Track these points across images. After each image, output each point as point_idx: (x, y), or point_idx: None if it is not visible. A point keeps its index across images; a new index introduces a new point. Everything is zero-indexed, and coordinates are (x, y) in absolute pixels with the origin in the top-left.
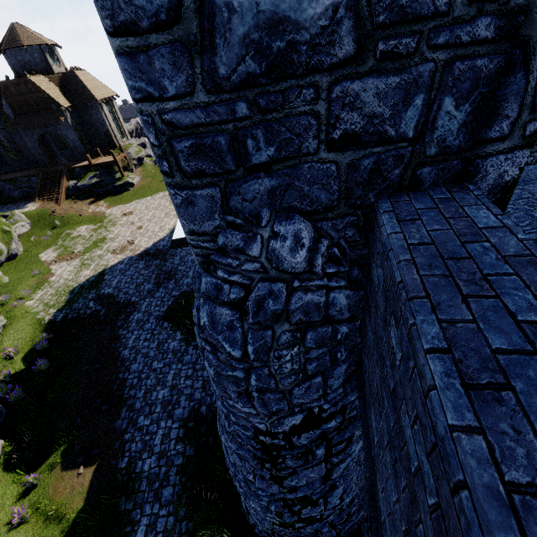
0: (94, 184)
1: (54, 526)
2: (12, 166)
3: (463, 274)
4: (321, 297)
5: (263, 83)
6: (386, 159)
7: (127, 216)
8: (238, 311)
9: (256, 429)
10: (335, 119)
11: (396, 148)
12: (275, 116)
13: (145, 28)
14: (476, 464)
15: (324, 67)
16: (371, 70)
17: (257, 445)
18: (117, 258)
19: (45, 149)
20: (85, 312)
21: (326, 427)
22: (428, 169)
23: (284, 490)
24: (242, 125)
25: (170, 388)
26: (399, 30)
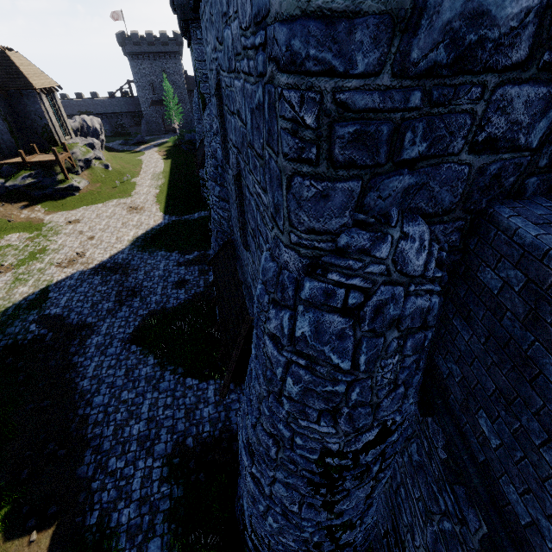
0: (28, 185)
1: None
2: None
3: None
4: (427, 302)
5: (444, 75)
6: (508, 166)
7: (73, 224)
8: (351, 318)
9: (322, 451)
10: (485, 121)
11: (519, 157)
12: (440, 110)
13: None
14: None
15: (497, 68)
16: (530, 78)
17: (318, 469)
18: (65, 273)
19: None
20: (24, 337)
21: (391, 440)
22: (534, 179)
23: (331, 516)
24: (408, 116)
25: (147, 421)
26: None
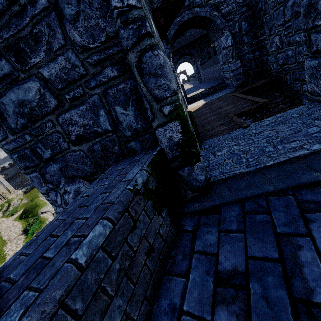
0: None
1: None
2: None
3: (70, 218)
4: None
5: (30, 126)
6: (106, 143)
7: None
8: None
9: None
10: (68, 131)
11: (107, 137)
12: (42, 137)
13: None
14: None
15: (49, 112)
16: (70, 107)
17: None
18: None
19: None
20: None
21: None
22: (133, 143)
23: None
24: (31, 144)
25: None
26: (71, 88)
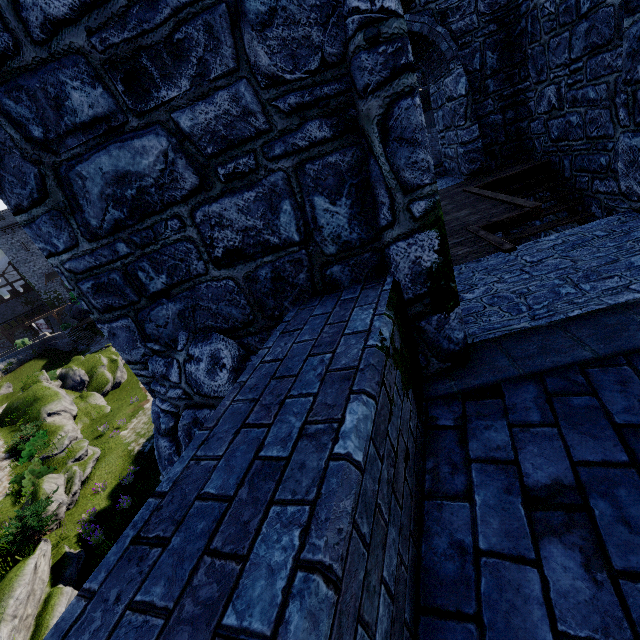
0: None
1: None
2: None
3: (269, 397)
4: None
5: (132, 224)
6: (283, 265)
7: None
8: (175, 443)
9: None
10: (210, 240)
11: (288, 254)
12: (154, 248)
13: (27, 207)
14: (49, 636)
15: (178, 200)
16: (223, 192)
17: None
18: None
19: None
20: None
21: None
22: (338, 267)
23: None
24: (128, 261)
25: None
26: (232, 154)
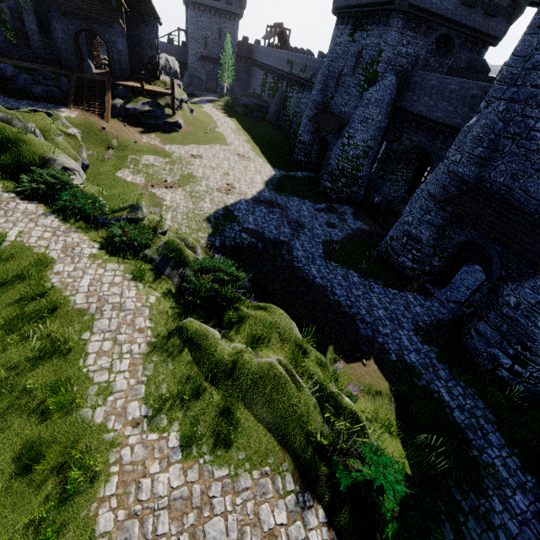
0: (145, 111)
1: (380, 398)
2: (2, 49)
3: None
4: None
5: None
6: None
7: (197, 158)
8: None
9: None
10: None
11: None
12: None
13: None
14: None
15: None
16: None
17: None
18: (231, 198)
19: (77, 48)
20: (242, 242)
21: None
22: None
23: None
24: None
25: (384, 309)
26: None
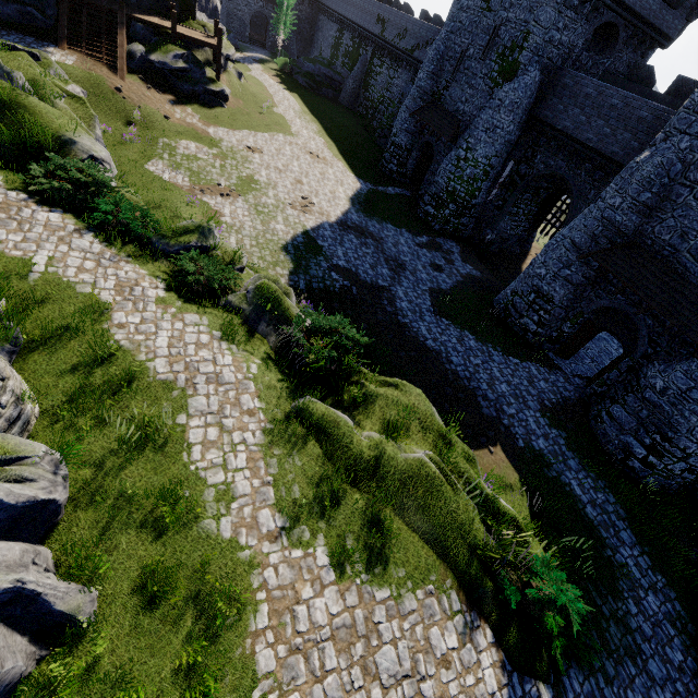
0: (178, 69)
1: (511, 492)
2: None
3: None
4: None
5: None
6: None
7: (256, 152)
8: None
9: None
10: None
11: None
12: None
13: None
14: None
15: None
16: None
17: None
18: (311, 220)
19: None
20: (333, 285)
21: None
22: None
23: None
24: None
25: (507, 384)
26: None
